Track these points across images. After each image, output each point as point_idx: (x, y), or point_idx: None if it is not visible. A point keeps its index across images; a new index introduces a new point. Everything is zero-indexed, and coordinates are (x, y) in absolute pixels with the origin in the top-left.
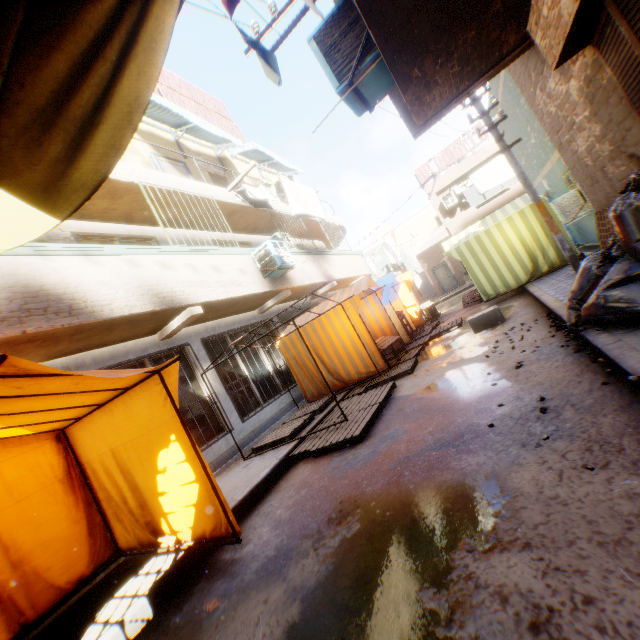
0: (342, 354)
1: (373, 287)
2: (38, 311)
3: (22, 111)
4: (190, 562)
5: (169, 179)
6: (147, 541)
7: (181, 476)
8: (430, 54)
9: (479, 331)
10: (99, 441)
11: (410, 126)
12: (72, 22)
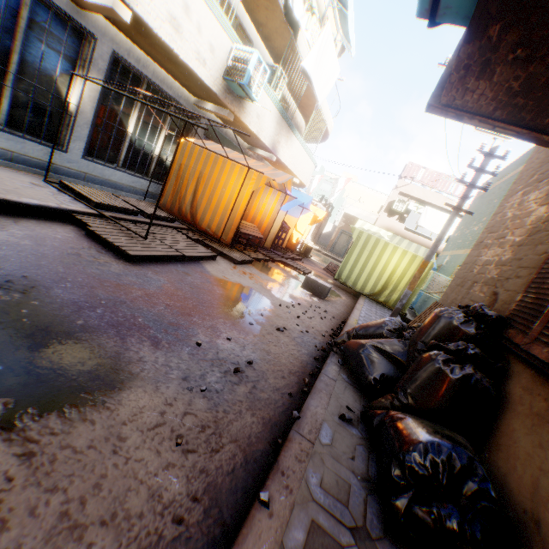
0: (213, 202)
1: (288, 189)
2: None
3: None
4: None
5: None
6: None
7: None
8: (524, 27)
9: (305, 288)
10: None
11: (436, 94)
12: None
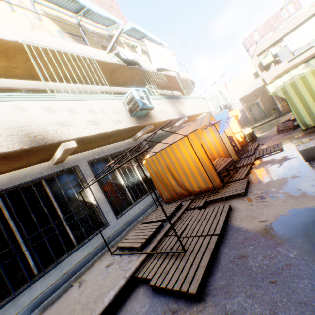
0: (187, 172)
1: (212, 121)
2: None
3: None
4: None
5: (54, 41)
6: None
7: None
8: None
9: (309, 160)
10: None
11: None
12: None
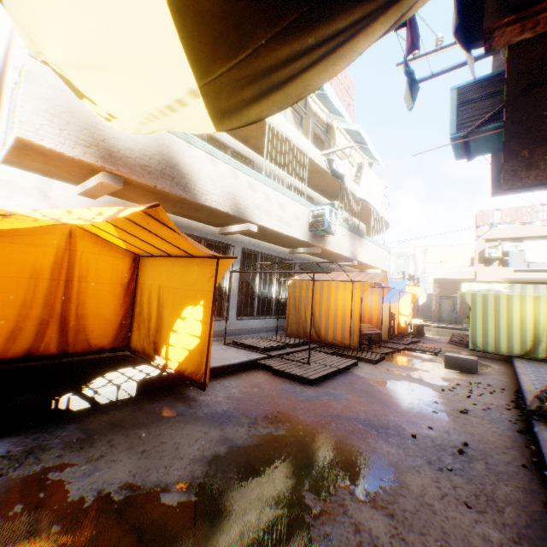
0: (331, 317)
1: (384, 284)
2: (168, 177)
3: (247, 69)
4: (167, 382)
5: (287, 127)
6: (147, 353)
7: (192, 328)
8: (545, 145)
9: (448, 368)
10: (156, 276)
11: (493, 185)
12: (308, 33)
